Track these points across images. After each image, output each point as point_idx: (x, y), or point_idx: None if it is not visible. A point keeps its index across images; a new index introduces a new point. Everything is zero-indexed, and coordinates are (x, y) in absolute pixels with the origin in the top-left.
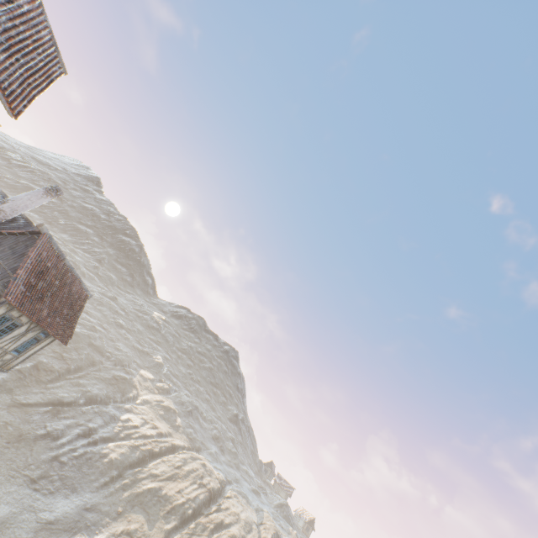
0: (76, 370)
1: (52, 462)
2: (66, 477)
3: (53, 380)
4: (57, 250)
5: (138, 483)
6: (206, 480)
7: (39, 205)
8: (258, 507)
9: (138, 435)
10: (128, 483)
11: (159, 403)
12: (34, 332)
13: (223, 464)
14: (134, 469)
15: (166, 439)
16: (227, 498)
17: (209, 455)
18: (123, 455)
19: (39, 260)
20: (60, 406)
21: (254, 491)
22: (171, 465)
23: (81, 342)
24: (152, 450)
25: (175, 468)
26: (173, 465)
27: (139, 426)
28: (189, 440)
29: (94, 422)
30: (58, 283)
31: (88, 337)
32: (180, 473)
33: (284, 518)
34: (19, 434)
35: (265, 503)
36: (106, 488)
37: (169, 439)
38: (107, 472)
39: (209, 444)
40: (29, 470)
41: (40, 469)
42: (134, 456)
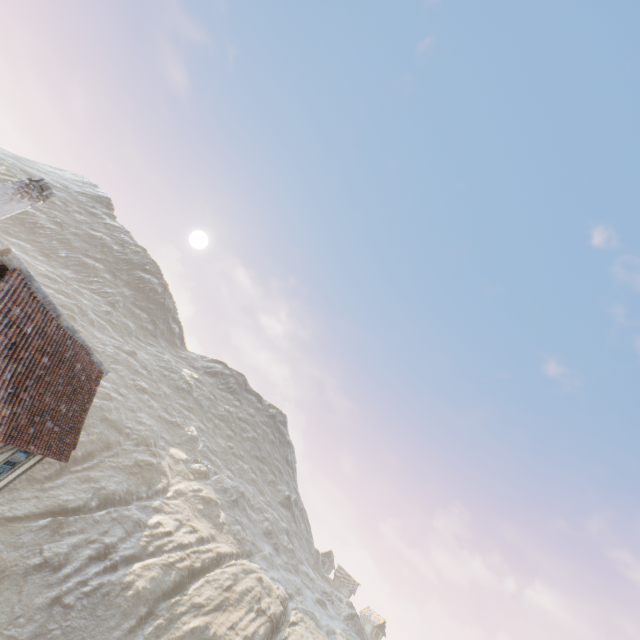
0: (85, 457)
1: (51, 608)
2: (73, 630)
3: (52, 476)
4: (43, 300)
5: (176, 622)
6: (265, 603)
7: (8, 215)
8: (329, 628)
9: (172, 545)
10: (162, 625)
11: (196, 494)
12: (4, 453)
13: (280, 570)
14: (169, 600)
15: (208, 546)
16: (292, 625)
17: (263, 559)
18: (153, 580)
19: (6, 322)
20: (63, 515)
21: (319, 601)
22: (219, 586)
23: (90, 417)
24: (192, 566)
25: (224, 591)
26: (221, 586)
27: (172, 532)
28: (237, 543)
29: (112, 534)
30: (47, 361)
31: (100, 409)
32: (231, 598)
33: (357, 633)
34: (1, 568)
35: (333, 617)
36: (131, 637)
37: (212, 545)
38: (132, 610)
39: (261, 543)
40: (15, 627)
41: (33, 622)
42: (168, 580)
